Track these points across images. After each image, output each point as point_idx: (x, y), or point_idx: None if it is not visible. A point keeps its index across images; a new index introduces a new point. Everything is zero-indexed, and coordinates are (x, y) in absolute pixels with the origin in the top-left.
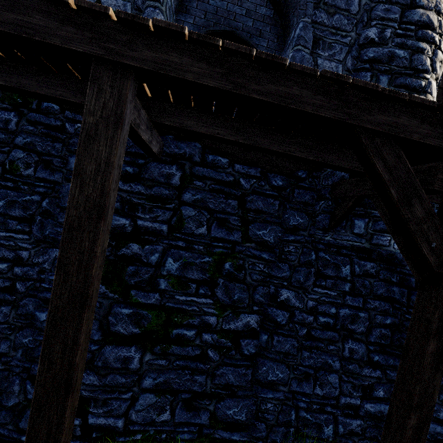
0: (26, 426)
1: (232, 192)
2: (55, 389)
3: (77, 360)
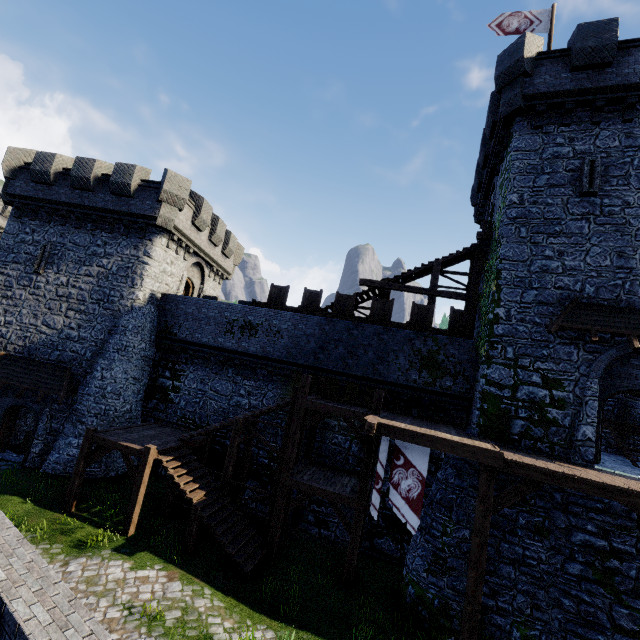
0: None
1: None
2: None
3: None
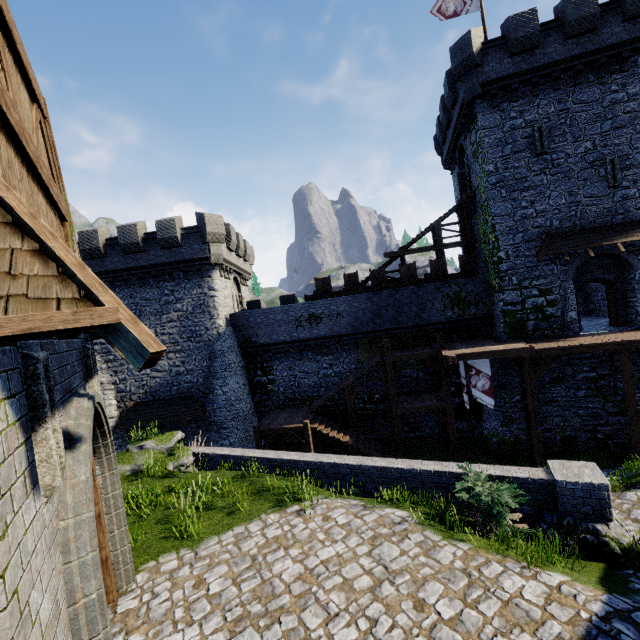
0: (592, 445)
1: (633, 351)
2: (633, 415)
3: (636, 408)
